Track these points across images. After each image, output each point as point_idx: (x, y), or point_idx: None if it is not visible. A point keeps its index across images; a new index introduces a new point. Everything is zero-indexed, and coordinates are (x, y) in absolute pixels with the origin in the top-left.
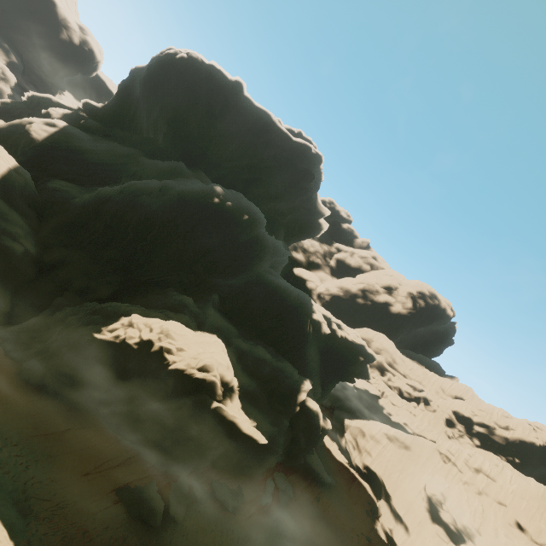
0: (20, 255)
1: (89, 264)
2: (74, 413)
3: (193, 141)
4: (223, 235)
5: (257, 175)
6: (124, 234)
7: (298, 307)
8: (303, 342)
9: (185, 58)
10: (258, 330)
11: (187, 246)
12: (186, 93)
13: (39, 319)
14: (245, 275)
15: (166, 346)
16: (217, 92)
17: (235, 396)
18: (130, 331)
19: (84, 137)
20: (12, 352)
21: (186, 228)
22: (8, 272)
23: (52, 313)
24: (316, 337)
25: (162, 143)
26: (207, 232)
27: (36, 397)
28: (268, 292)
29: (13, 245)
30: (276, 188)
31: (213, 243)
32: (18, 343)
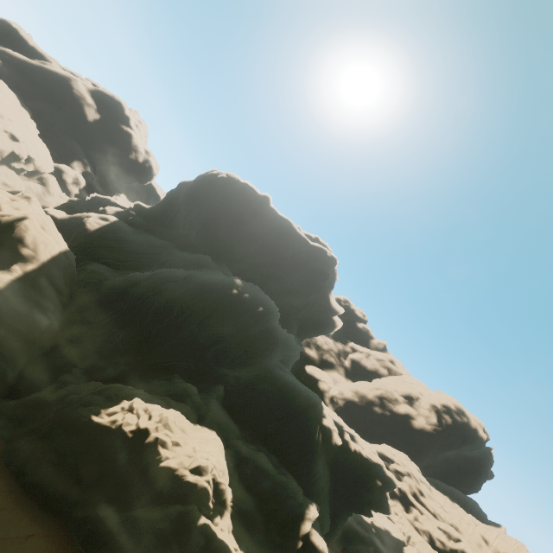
0: (43, 328)
1: (103, 343)
2: (43, 513)
3: (221, 239)
4: (237, 324)
5: (275, 271)
6: (144, 316)
7: (307, 409)
8: (310, 453)
9: (225, 177)
10: (262, 432)
11: (200, 332)
12: (221, 202)
13: (41, 395)
14: (254, 367)
15: (162, 438)
16: (247, 203)
17: (226, 513)
18: (129, 416)
19: (128, 230)
20: (3, 429)
21: (203, 314)
22: (28, 343)
23: (55, 390)
24: (326, 448)
25: (194, 239)
26: (222, 320)
27: (9, 487)
28: (276, 388)
29: (41, 318)
30: (292, 284)
31: (226, 332)
32: (12, 419)
